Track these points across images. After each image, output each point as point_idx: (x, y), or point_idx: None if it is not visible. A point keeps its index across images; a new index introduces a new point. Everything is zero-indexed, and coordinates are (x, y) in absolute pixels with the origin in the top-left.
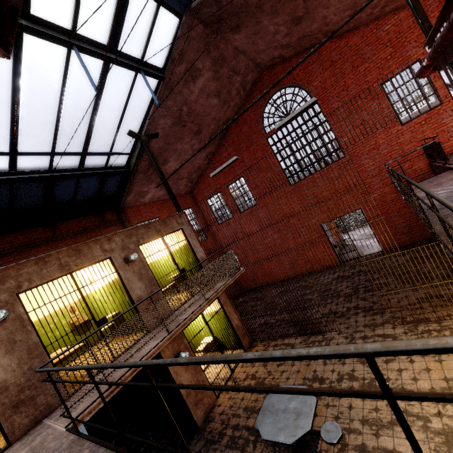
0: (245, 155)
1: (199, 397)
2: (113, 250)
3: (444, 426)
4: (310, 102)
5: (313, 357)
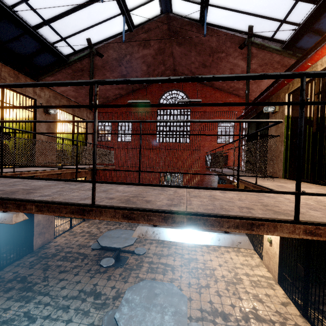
0: (140, 110)
1: (44, 231)
2: (41, 97)
3: (189, 257)
4: (198, 100)
5: (227, 121)
